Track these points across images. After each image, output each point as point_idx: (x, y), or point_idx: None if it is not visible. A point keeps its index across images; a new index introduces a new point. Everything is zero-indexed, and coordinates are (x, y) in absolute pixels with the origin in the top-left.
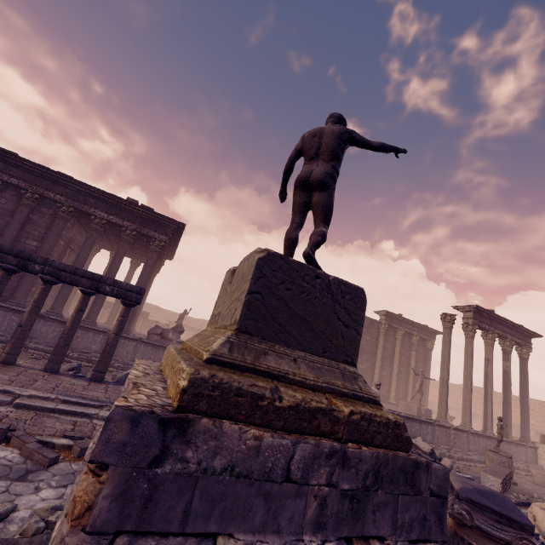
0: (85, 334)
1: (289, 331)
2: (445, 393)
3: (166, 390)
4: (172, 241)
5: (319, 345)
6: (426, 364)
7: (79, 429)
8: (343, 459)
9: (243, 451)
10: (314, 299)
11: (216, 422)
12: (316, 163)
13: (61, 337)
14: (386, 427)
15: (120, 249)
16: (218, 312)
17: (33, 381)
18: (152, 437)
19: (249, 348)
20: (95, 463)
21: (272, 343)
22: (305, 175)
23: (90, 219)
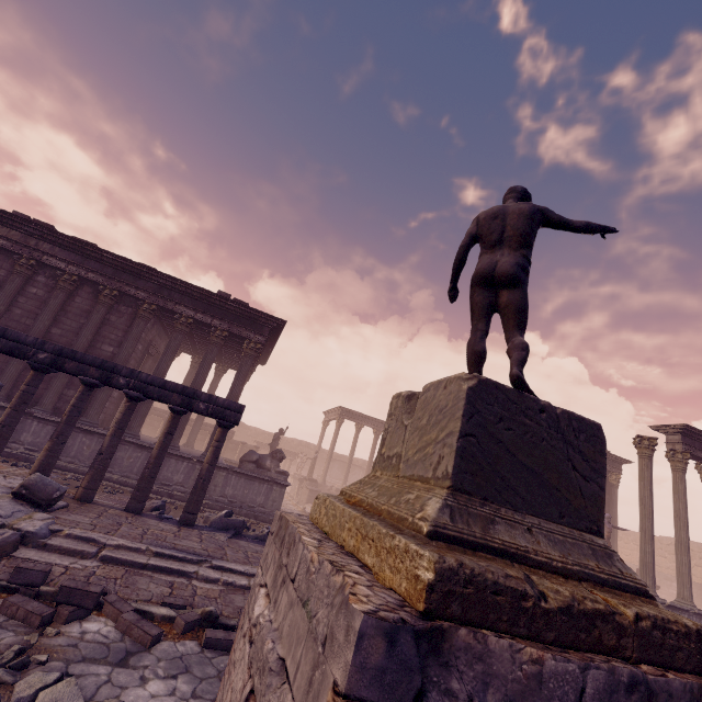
0: (166, 461)
1: (515, 488)
2: (650, 552)
3: (368, 572)
4: (268, 342)
5: (554, 506)
6: (610, 507)
7: (178, 593)
8: (647, 693)
9: (520, 680)
10: (541, 441)
11: (477, 634)
12: (500, 252)
13: (147, 468)
14: (686, 640)
15: (208, 354)
16: (394, 453)
17: (117, 526)
18: (412, 659)
19: (472, 515)
20: (351, 699)
21: (496, 505)
22: (488, 268)
23: (174, 318)
